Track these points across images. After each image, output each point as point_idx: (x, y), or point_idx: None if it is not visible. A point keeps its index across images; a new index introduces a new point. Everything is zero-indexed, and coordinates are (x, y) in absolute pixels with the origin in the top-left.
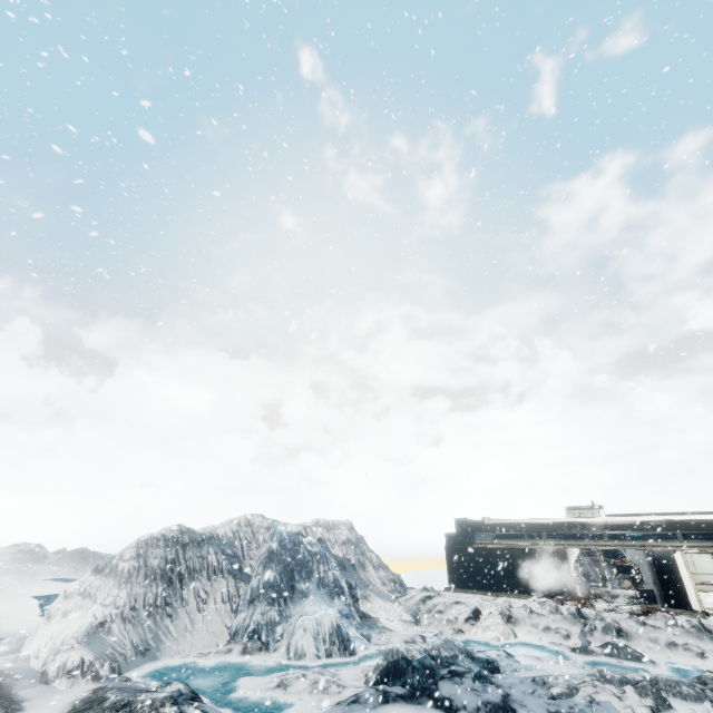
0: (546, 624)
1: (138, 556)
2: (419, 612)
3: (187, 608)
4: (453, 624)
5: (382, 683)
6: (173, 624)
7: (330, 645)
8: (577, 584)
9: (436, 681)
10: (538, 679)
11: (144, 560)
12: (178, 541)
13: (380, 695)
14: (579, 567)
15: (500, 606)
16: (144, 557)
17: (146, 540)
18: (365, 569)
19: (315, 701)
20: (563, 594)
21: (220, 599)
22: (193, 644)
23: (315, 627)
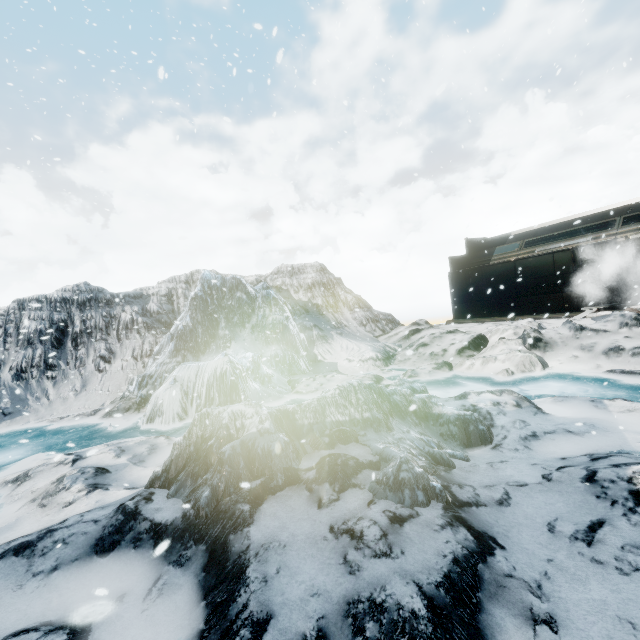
0: (612, 344)
1: (7, 321)
2: (398, 348)
3: (82, 369)
4: (439, 358)
5: (166, 485)
6: (55, 387)
7: (205, 401)
8: None
9: (265, 492)
10: (609, 476)
11: (15, 325)
12: (73, 302)
13: (108, 527)
14: None
15: (522, 328)
16: (16, 321)
17: (21, 304)
18: (337, 311)
19: (1, 525)
20: None
21: (128, 357)
22: (71, 406)
23: (191, 379)
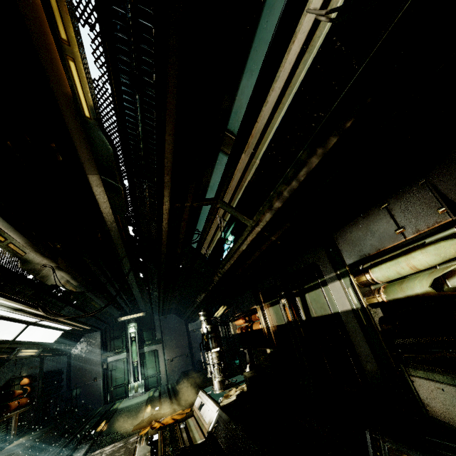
0: None
1: None
2: None
3: None
4: None
5: None
6: None
7: None
8: None
9: None
10: None
11: None
12: None
13: None
14: None
15: None
16: None
17: None
18: None
19: None
20: None
21: None
22: None
23: None
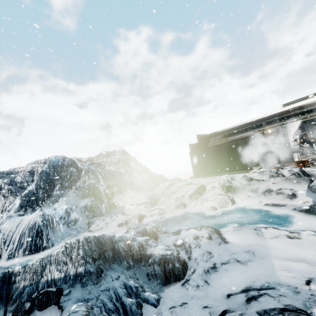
0: (266, 187)
1: None
2: (161, 195)
3: None
4: (180, 200)
5: None
6: None
7: (16, 246)
8: (295, 152)
9: None
10: None
11: None
12: None
13: None
14: (298, 138)
15: (222, 180)
16: None
17: None
18: (132, 175)
19: None
20: (281, 162)
21: None
22: None
23: (12, 230)
